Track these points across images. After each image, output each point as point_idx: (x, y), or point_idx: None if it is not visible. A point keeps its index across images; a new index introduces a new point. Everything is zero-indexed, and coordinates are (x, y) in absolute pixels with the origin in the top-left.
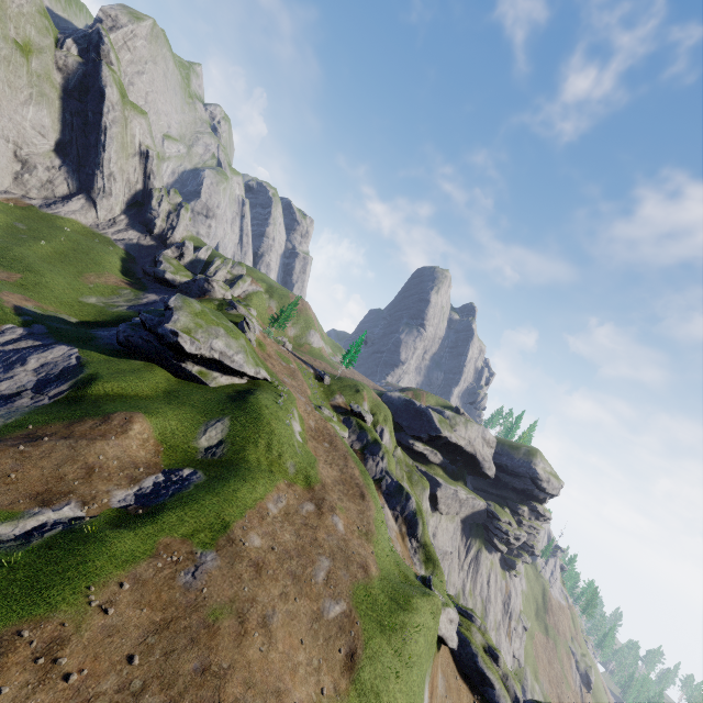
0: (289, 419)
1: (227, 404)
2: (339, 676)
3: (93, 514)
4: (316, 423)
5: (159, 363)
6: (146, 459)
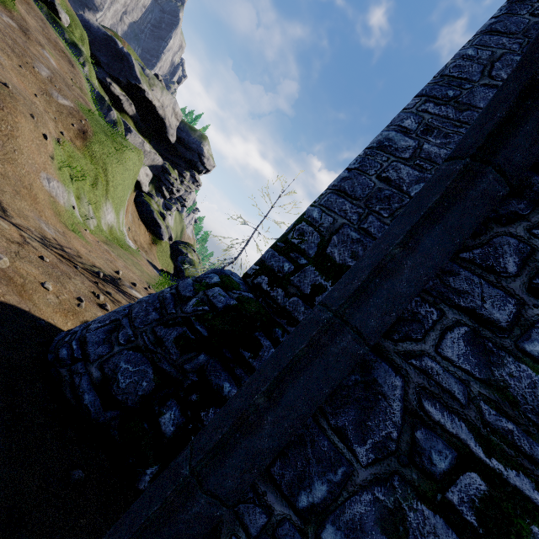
0: None
1: None
2: (74, 138)
3: None
4: None
5: None
6: None
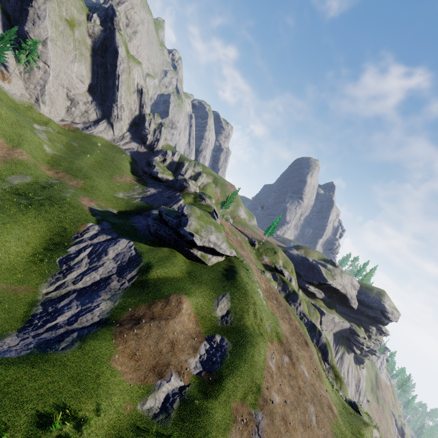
0: (256, 288)
1: (225, 282)
2: None
3: (187, 382)
4: (265, 285)
5: (176, 248)
6: (194, 329)
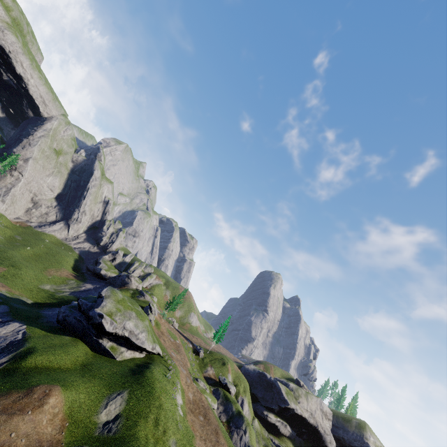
0: (174, 391)
1: (128, 377)
2: None
3: None
4: (194, 395)
5: (83, 338)
6: (51, 436)
